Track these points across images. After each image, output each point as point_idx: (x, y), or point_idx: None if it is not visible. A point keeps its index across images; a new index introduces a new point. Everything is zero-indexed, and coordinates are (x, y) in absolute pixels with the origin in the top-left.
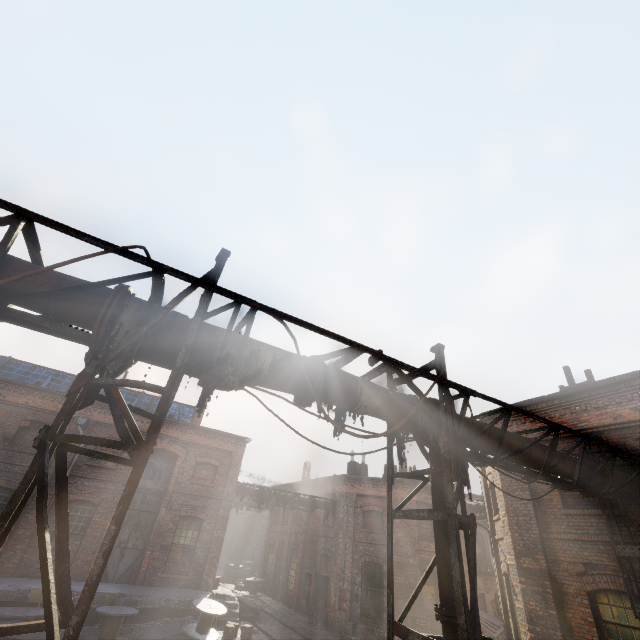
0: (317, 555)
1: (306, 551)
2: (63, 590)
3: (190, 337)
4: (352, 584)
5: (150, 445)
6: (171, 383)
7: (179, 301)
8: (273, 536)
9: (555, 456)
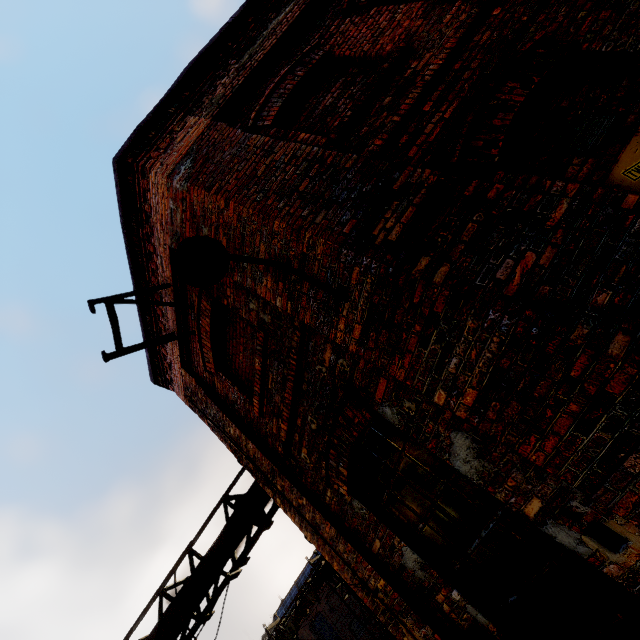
0: None
1: None
2: None
3: None
4: None
5: None
6: None
7: None
8: None
9: None
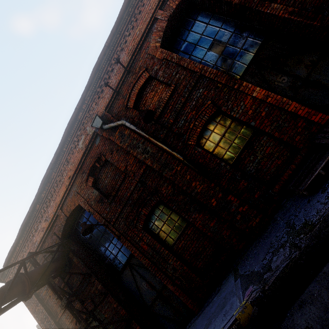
0: None
1: None
2: None
3: None
4: None
5: None
6: None
7: None
8: None
9: None
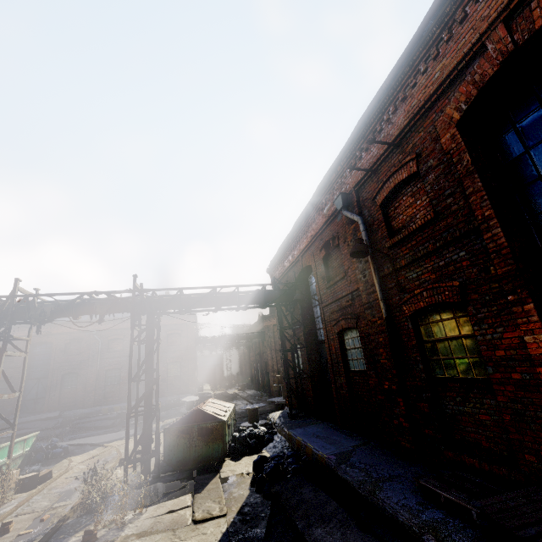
0: (264, 363)
1: (262, 362)
2: (12, 389)
3: (9, 317)
4: (279, 372)
5: (3, 351)
6: (5, 333)
7: (5, 305)
8: (251, 359)
9: (221, 300)
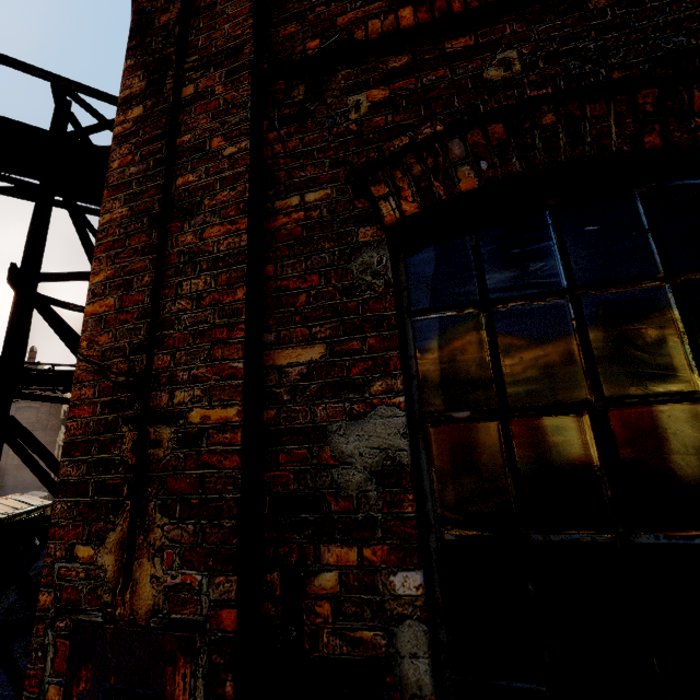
0: None
1: None
2: None
3: None
4: None
5: None
6: None
7: None
8: None
9: None
